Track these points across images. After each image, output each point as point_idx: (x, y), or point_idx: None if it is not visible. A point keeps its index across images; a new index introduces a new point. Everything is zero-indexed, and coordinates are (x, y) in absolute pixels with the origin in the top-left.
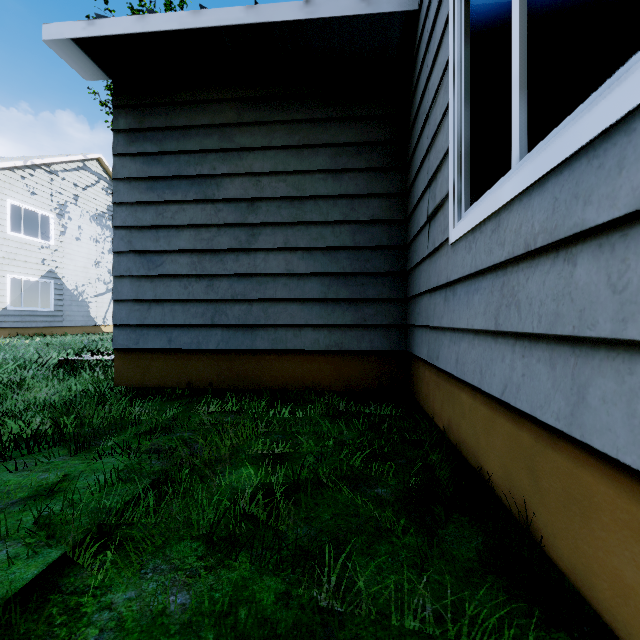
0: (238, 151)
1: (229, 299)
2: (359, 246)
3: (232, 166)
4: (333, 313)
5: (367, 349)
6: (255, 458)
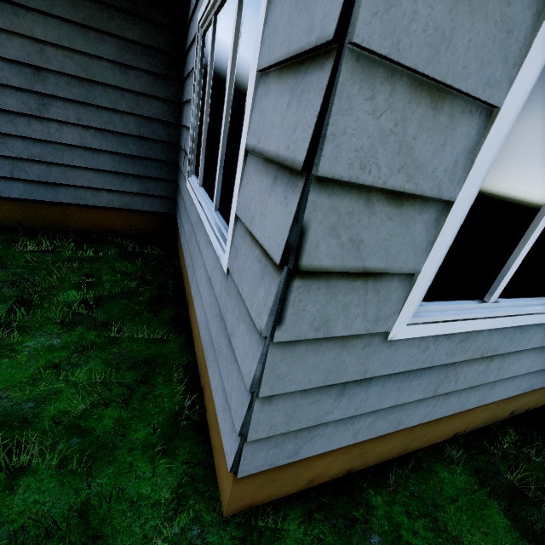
0: (12, 4)
1: (26, 158)
2: (144, 136)
3: (7, 21)
4: (124, 183)
5: (149, 210)
6: (75, 285)
